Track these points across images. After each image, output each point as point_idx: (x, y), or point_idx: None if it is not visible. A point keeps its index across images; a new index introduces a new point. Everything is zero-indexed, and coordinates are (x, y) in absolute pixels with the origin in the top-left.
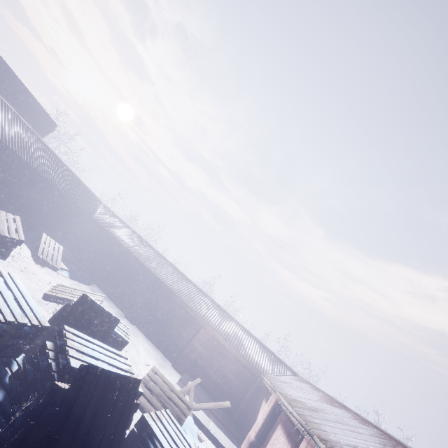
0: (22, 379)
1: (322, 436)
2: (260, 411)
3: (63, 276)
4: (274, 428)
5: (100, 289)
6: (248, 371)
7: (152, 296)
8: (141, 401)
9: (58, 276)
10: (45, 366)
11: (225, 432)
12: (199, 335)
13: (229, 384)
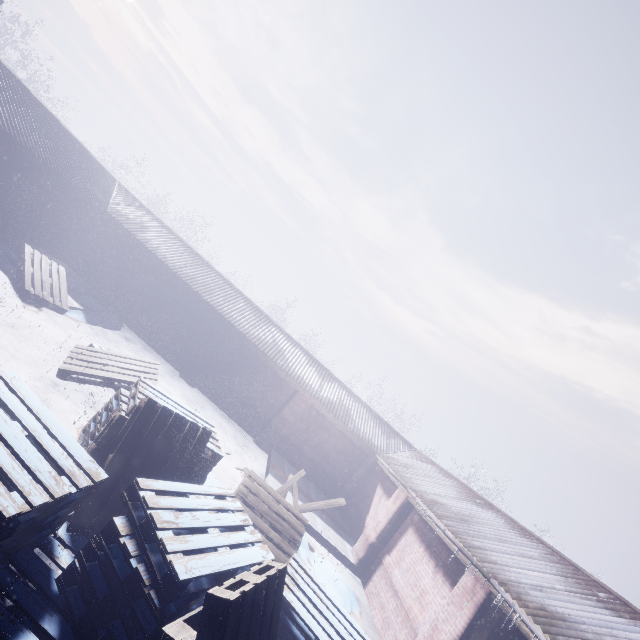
0: (85, 591)
1: (498, 575)
2: (374, 500)
3: (76, 320)
4: (401, 529)
5: (135, 333)
6: (357, 448)
7: (220, 348)
8: None
9: (68, 321)
10: (124, 566)
11: (332, 526)
12: (293, 404)
13: (331, 464)
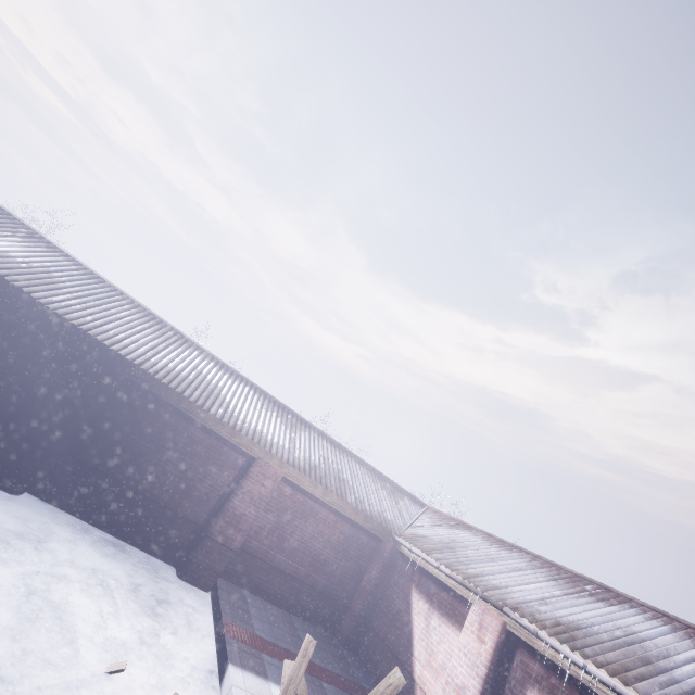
0: None
1: None
2: (415, 623)
3: None
4: (509, 693)
5: None
6: (363, 533)
7: (82, 398)
8: None
9: None
10: None
11: None
12: (250, 485)
13: (325, 571)
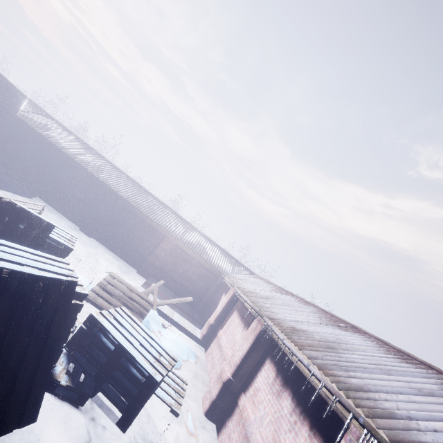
0: None
1: (271, 316)
2: (220, 302)
3: None
4: (230, 313)
5: (46, 203)
6: (211, 273)
7: (108, 209)
8: (99, 302)
9: None
10: None
11: (188, 319)
12: (163, 245)
13: (193, 284)
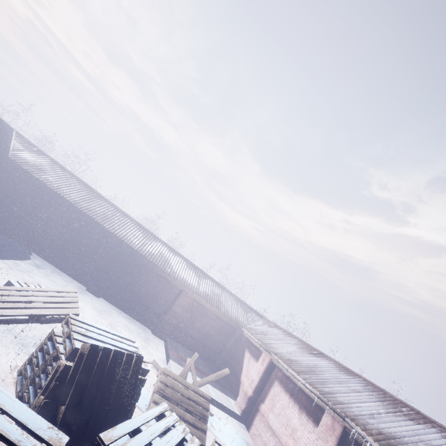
0: None
1: (348, 413)
2: (244, 362)
3: None
4: (269, 383)
5: (43, 259)
6: (228, 325)
7: (120, 264)
8: None
9: None
10: None
11: (219, 388)
12: (180, 300)
13: (210, 339)
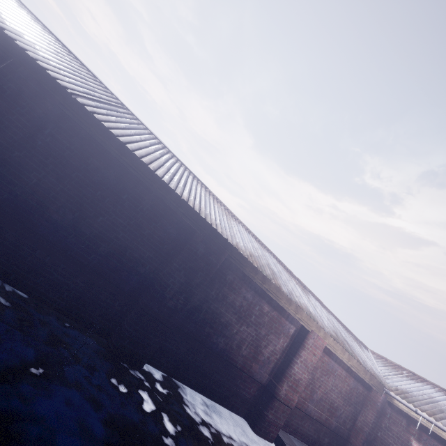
0: None
1: None
2: None
3: None
4: None
5: None
6: (361, 385)
7: (195, 279)
8: None
9: None
10: None
11: None
12: (306, 354)
13: (336, 415)
